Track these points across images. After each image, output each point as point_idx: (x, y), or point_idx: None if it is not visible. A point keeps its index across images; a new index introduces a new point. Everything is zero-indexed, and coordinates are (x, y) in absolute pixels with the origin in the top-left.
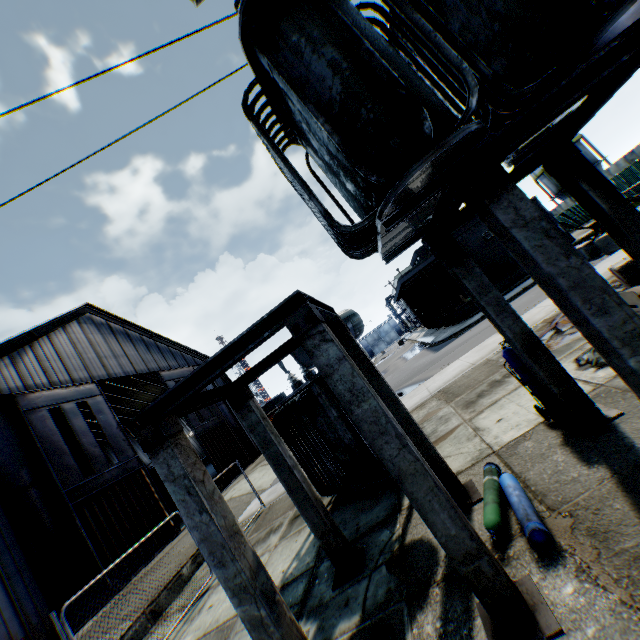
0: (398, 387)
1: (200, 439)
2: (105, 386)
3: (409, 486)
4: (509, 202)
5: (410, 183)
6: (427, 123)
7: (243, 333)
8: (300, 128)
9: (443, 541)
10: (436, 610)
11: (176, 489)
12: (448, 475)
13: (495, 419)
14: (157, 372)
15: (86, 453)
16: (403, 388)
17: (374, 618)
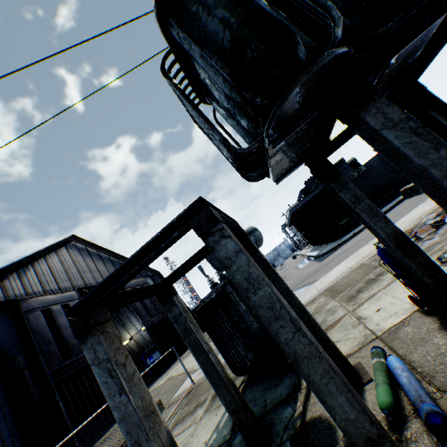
0: (293, 288)
1: (149, 331)
2: (84, 293)
3: (305, 368)
4: (377, 109)
5: (289, 102)
6: (300, 47)
7: (157, 234)
8: (205, 85)
9: (342, 425)
10: None
11: (100, 372)
12: (339, 357)
13: (374, 309)
14: None
15: (66, 342)
16: (297, 289)
17: None
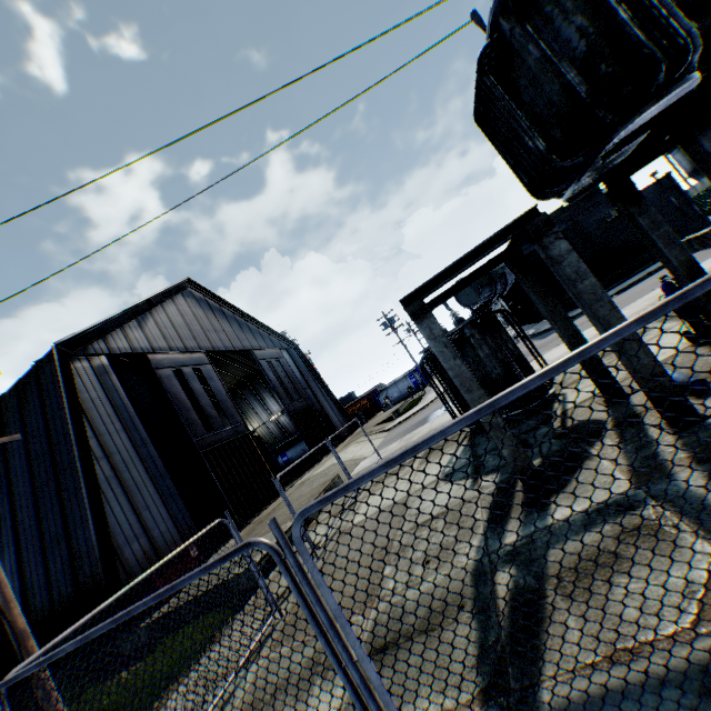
0: None
1: (292, 417)
2: None
3: None
4: None
5: (635, 122)
6: (661, 75)
7: (491, 236)
8: (513, 84)
9: (636, 368)
10: (612, 437)
11: (436, 345)
12: (608, 376)
13: None
14: (251, 350)
15: (205, 412)
16: None
17: (555, 456)
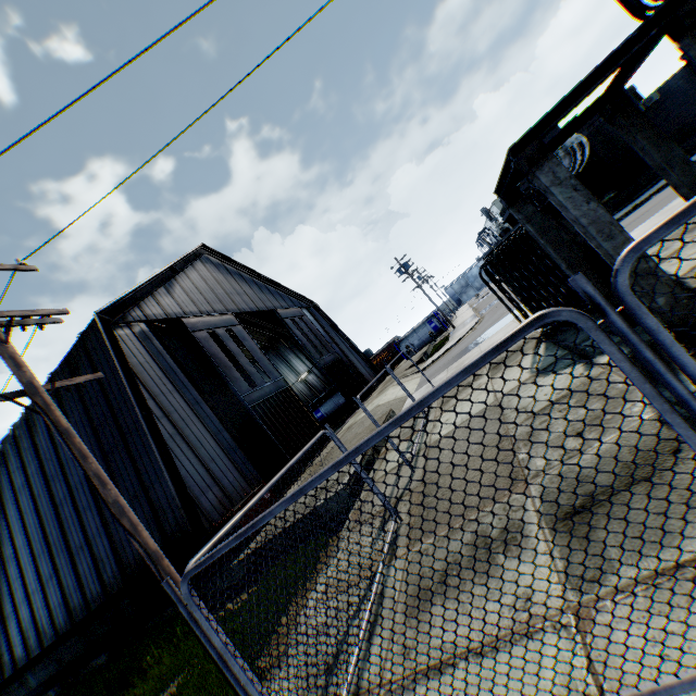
0: None
1: (324, 371)
2: None
3: None
4: None
5: None
6: None
7: (626, 39)
8: None
9: None
10: None
11: (562, 190)
12: None
13: None
14: (274, 310)
15: (245, 370)
16: None
17: None
